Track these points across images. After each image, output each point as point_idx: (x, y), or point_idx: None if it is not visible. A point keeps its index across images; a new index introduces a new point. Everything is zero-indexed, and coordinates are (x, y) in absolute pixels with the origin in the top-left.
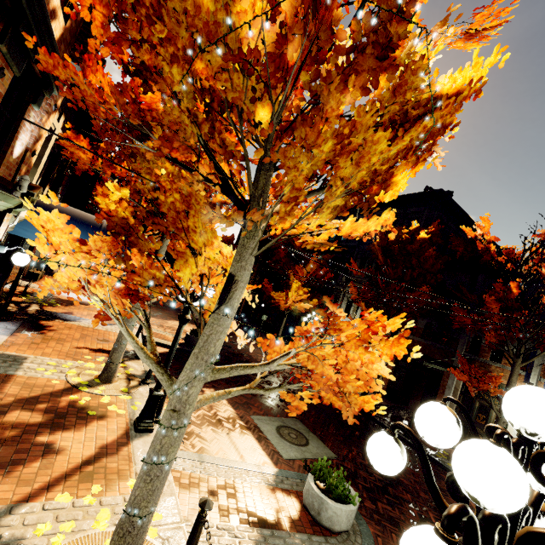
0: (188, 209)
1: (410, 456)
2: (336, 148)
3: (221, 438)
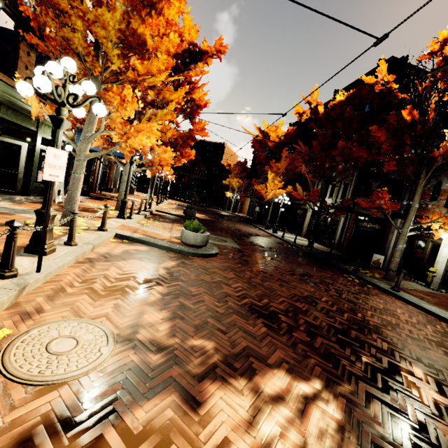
0: None
1: (317, 263)
2: (85, 23)
3: (165, 230)
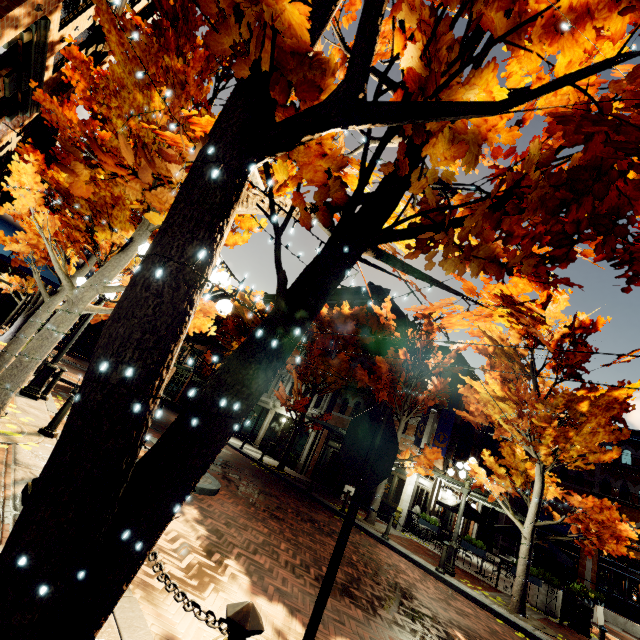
0: (115, 205)
1: (303, 498)
2: None
3: None
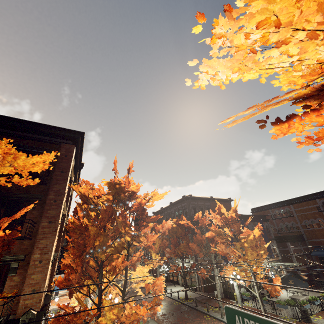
0: None
1: (192, 313)
2: None
3: None
